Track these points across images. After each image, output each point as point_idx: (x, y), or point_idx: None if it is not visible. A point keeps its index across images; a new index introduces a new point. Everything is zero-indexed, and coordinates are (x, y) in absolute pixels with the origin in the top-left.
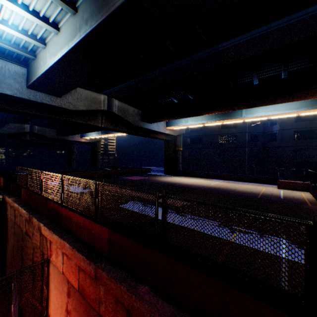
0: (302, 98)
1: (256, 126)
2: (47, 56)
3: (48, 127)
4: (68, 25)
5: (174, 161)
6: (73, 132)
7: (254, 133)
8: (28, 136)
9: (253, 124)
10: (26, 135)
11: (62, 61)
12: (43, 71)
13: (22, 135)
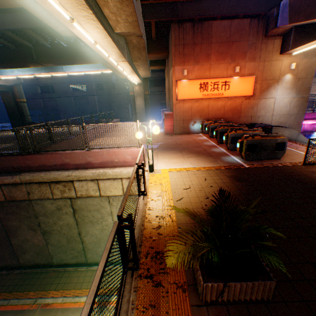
0: (87, 63)
1: (102, 76)
2: None
3: None
4: None
5: (20, 114)
6: None
7: (100, 82)
8: None
9: (99, 74)
10: None
11: None
12: None
13: None
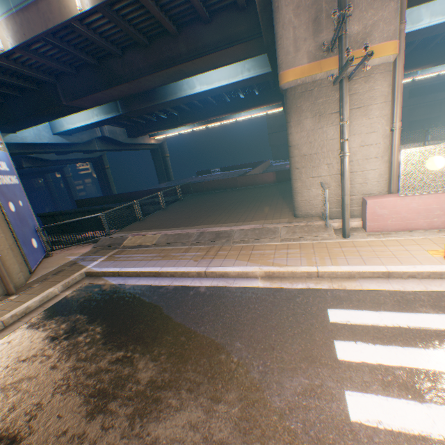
0: None
1: None
2: (422, 13)
3: (116, 125)
4: None
5: None
6: (171, 127)
7: None
8: (96, 144)
9: None
10: (93, 143)
11: None
12: (409, 31)
13: (89, 145)
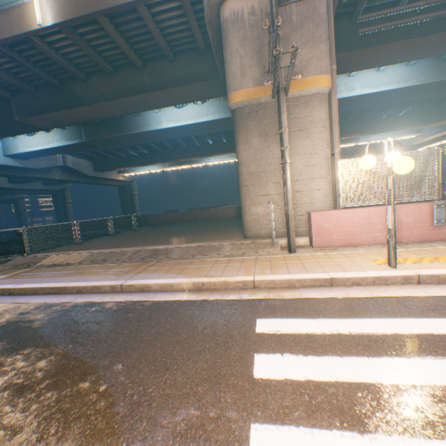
0: (418, 128)
1: None
2: (355, 85)
3: (82, 157)
4: (396, 70)
5: None
6: (140, 164)
7: None
8: (56, 173)
9: None
10: (53, 172)
11: (377, 93)
12: (346, 96)
13: (48, 173)
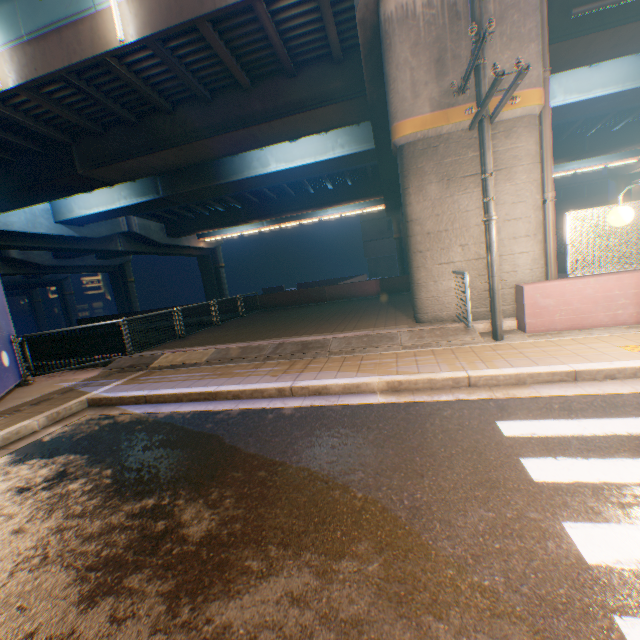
0: None
1: None
2: (554, 90)
3: (151, 218)
4: (619, 63)
5: None
6: (230, 224)
7: None
8: (119, 243)
9: None
10: (115, 241)
11: (589, 100)
12: None
13: (108, 242)
